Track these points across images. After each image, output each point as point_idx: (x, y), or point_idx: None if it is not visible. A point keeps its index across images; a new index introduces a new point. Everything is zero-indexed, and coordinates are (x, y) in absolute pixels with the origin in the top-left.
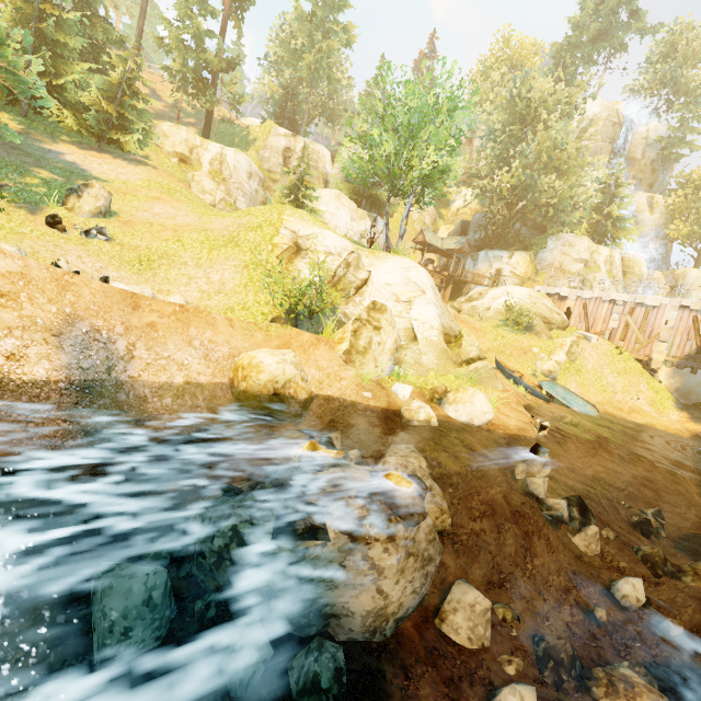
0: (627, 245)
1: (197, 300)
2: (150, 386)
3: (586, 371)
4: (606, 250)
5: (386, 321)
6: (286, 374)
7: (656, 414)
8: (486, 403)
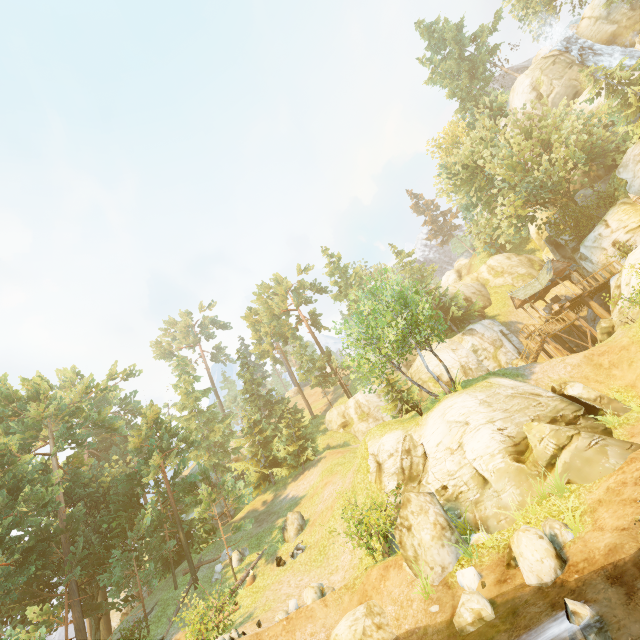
0: None
1: (349, 564)
2: None
3: None
4: None
5: (411, 514)
6: (356, 635)
7: None
8: (534, 545)
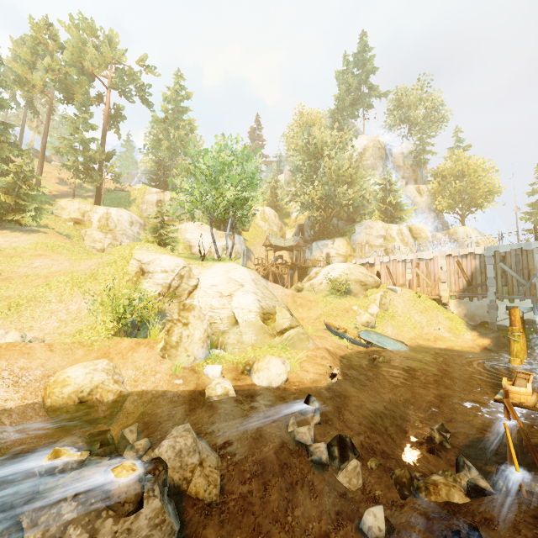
0: (413, 220)
1: (54, 329)
2: None
3: (398, 316)
4: (395, 226)
5: (193, 317)
6: (93, 381)
7: (454, 338)
8: (280, 366)
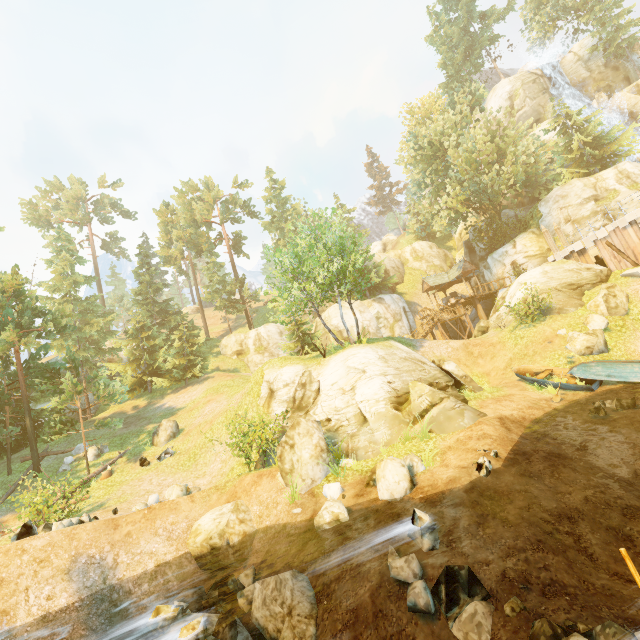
0: None
1: (218, 471)
2: (132, 580)
3: None
4: (608, 171)
5: (298, 435)
6: (219, 526)
7: None
8: (397, 471)
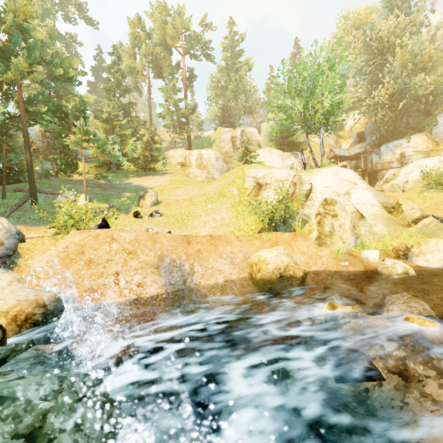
0: None
1: (212, 233)
2: (206, 287)
3: None
4: None
5: (339, 209)
6: (283, 261)
7: None
8: None
